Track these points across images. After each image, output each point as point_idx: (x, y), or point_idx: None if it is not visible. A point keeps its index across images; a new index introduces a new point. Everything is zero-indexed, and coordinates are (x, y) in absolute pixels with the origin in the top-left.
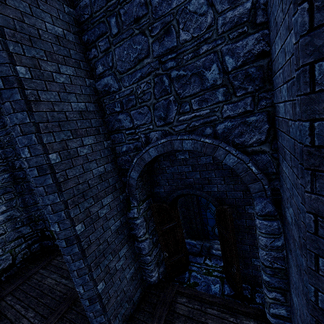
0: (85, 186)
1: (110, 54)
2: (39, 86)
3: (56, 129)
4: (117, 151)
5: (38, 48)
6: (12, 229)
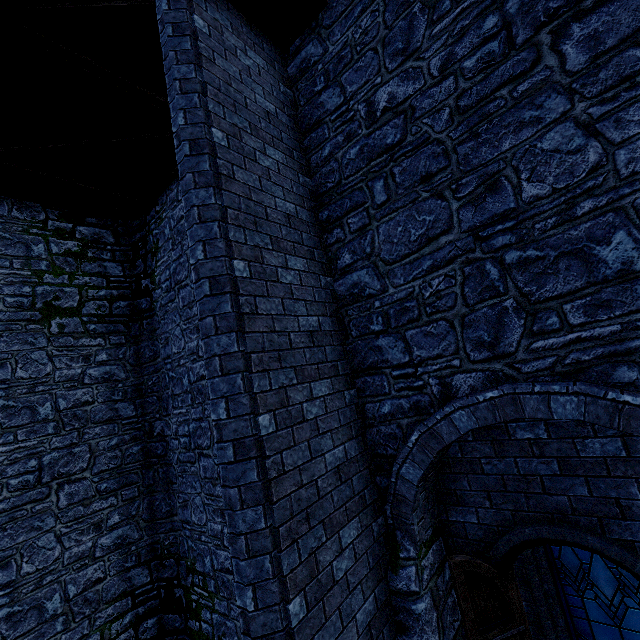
0: (311, 491)
1: (369, 234)
2: (258, 290)
3: (274, 365)
4: (369, 412)
5: (263, 233)
6: (118, 571)
